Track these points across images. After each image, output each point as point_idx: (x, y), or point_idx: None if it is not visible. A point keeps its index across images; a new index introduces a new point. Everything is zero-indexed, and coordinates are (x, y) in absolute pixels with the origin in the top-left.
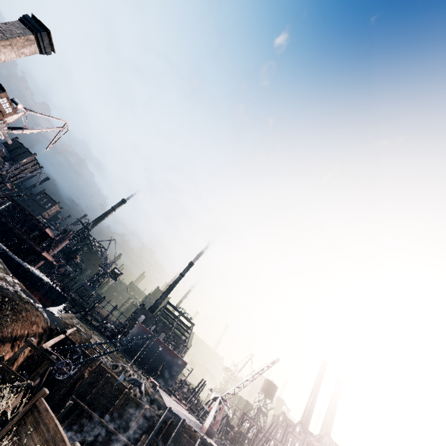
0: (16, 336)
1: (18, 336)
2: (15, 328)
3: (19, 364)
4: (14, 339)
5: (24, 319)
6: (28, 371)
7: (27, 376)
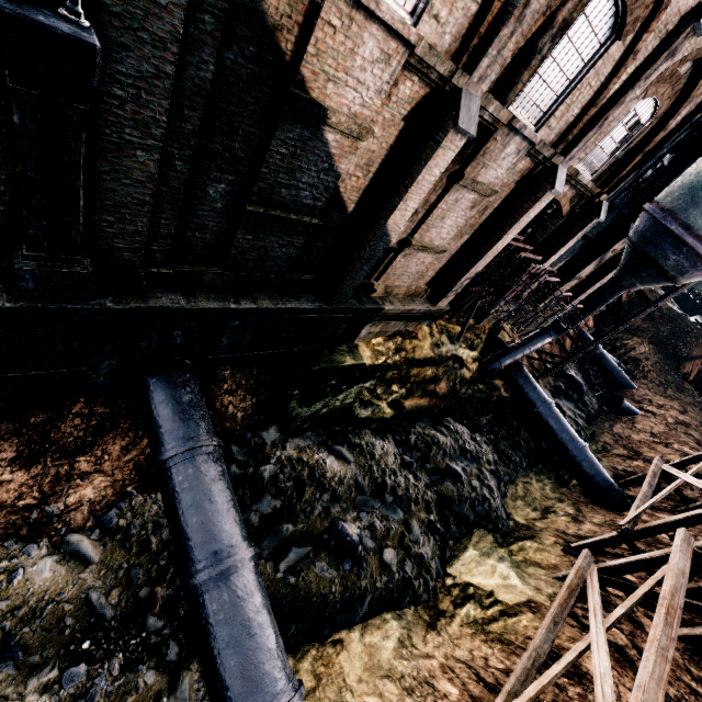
0: (697, 356)
1: (698, 357)
2: (697, 351)
3: (694, 377)
4: (696, 359)
5: (701, 344)
6: (696, 382)
7: (698, 387)
